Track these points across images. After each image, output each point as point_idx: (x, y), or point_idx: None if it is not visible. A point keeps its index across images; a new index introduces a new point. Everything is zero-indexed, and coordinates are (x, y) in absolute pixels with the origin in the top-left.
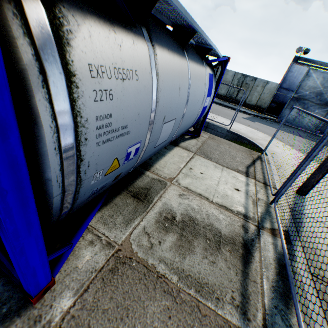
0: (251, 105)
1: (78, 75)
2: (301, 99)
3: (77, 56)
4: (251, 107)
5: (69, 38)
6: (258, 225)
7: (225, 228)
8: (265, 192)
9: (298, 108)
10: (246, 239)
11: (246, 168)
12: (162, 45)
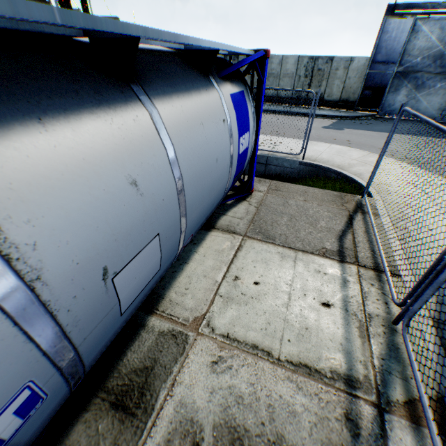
0: (334, 101)
1: None
2: (410, 73)
3: None
4: (334, 104)
5: None
6: (377, 401)
7: (310, 440)
8: (380, 292)
9: (414, 113)
10: None
11: (338, 242)
12: (0, 120)
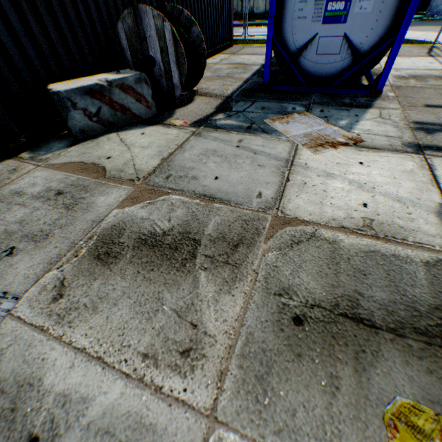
0: None
1: None
2: None
3: None
4: None
5: None
6: None
7: (438, 75)
8: None
9: None
10: None
11: (426, 55)
12: None
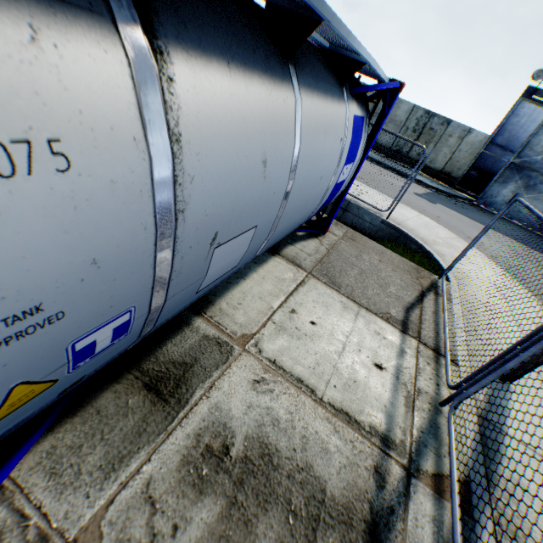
0: (434, 169)
1: None
2: (525, 169)
3: None
4: (433, 173)
5: None
6: (408, 465)
7: (337, 477)
8: (435, 373)
9: (527, 206)
10: (377, 508)
11: (404, 312)
12: (206, 50)
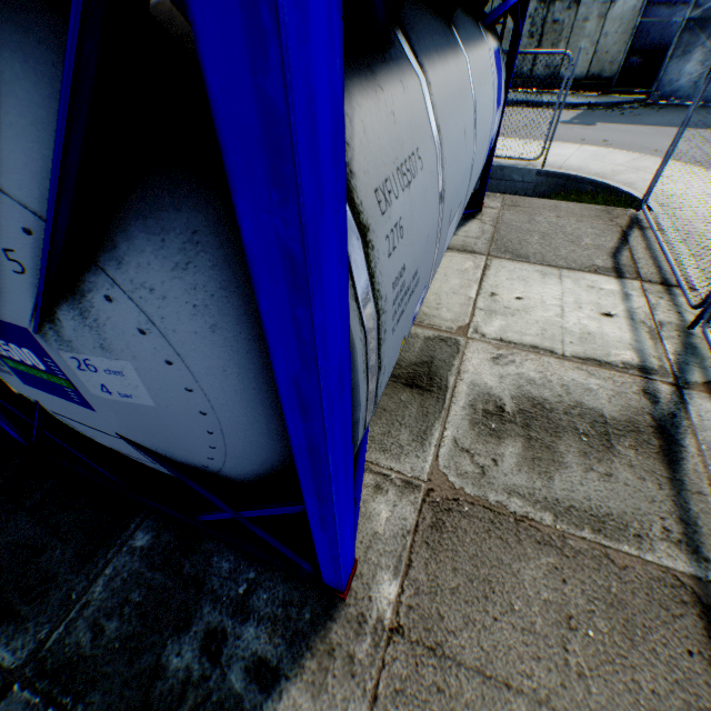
0: (576, 79)
1: (371, 225)
2: None
3: (362, 188)
4: (575, 85)
5: (349, 158)
6: (674, 382)
7: (609, 405)
8: (671, 303)
9: None
10: (658, 417)
11: (611, 259)
12: (428, 50)
